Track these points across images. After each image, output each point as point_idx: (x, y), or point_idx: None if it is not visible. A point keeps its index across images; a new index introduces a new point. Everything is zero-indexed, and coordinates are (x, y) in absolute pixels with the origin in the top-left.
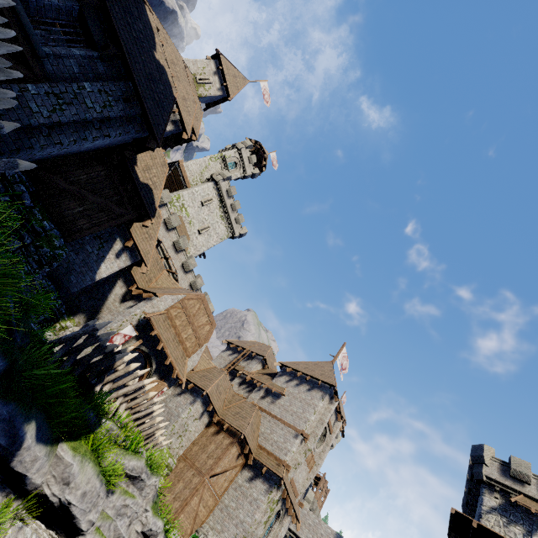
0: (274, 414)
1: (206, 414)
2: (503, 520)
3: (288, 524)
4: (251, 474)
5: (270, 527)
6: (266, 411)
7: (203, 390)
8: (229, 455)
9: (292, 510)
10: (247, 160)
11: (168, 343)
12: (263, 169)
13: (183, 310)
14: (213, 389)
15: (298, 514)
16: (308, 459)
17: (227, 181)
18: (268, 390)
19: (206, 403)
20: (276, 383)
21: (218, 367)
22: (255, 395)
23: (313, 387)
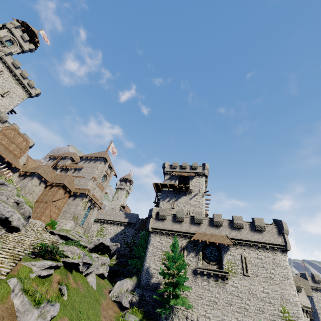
0: (80, 176)
1: (42, 183)
2: (169, 181)
3: (97, 210)
4: (74, 198)
5: (88, 212)
6: (76, 176)
7: (36, 172)
8: (59, 193)
9: (96, 204)
10: (21, 38)
11: (2, 152)
12: (37, 44)
13: (4, 136)
14: (42, 172)
15: (100, 207)
16: (99, 187)
17: (9, 56)
18: (76, 169)
19: (40, 178)
20: (79, 165)
21: (43, 165)
22: (70, 172)
23: (96, 161)
